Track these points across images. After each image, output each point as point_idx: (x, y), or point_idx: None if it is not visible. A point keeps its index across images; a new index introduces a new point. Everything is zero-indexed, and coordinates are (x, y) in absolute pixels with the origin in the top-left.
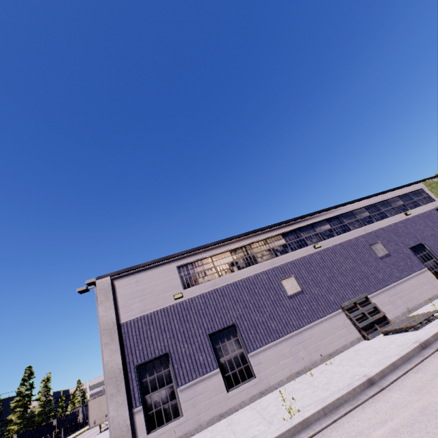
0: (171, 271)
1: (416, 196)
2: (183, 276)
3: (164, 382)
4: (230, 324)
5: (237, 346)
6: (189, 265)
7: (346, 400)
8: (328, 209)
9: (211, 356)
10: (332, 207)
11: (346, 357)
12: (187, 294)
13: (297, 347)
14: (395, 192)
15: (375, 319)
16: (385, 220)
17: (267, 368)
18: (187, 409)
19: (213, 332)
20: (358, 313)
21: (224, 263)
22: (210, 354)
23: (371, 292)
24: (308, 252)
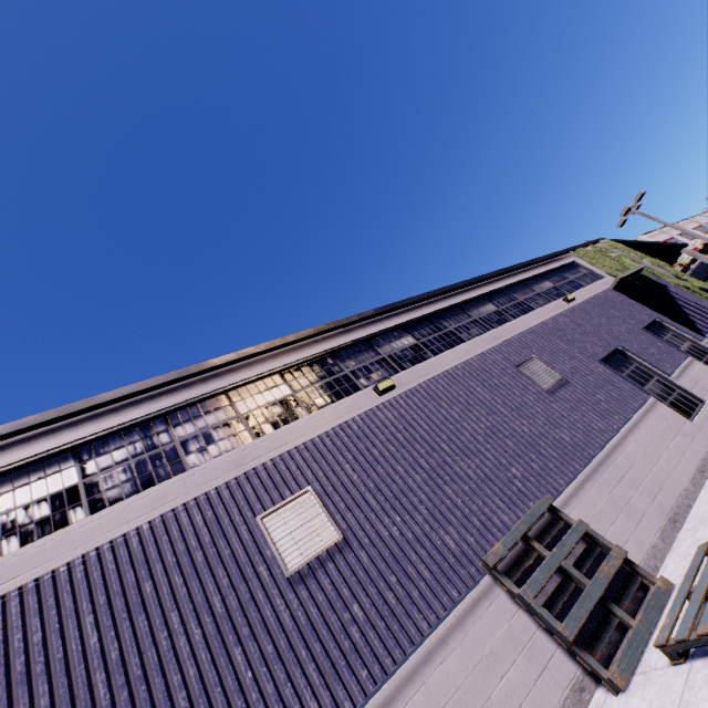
0: None
1: (570, 273)
2: None
3: None
4: None
5: None
6: None
7: None
8: (404, 303)
9: None
10: (413, 297)
11: None
12: None
13: None
14: (532, 268)
15: (605, 583)
16: (532, 313)
17: None
18: None
19: None
20: (545, 574)
21: (32, 501)
22: None
23: (560, 488)
24: (362, 408)
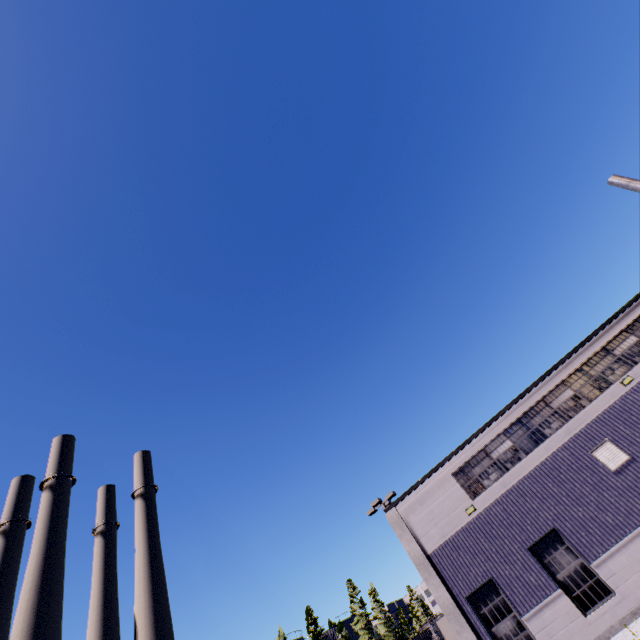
0: (448, 482)
1: None
2: (464, 484)
3: (503, 611)
4: (548, 531)
5: (570, 556)
6: (465, 468)
7: None
8: (620, 313)
9: (543, 575)
10: (625, 305)
11: None
12: (478, 505)
13: None
14: None
15: None
16: None
17: (627, 579)
18: None
19: (531, 544)
20: None
21: (504, 452)
22: (540, 573)
23: None
24: (617, 395)
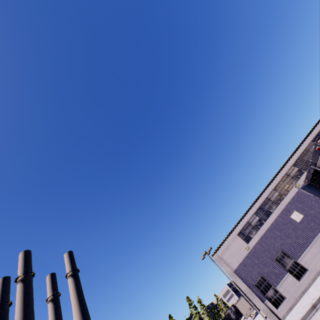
0: (236, 238)
1: None
2: (243, 238)
3: (268, 287)
4: (279, 250)
5: (289, 259)
6: (241, 231)
7: None
8: (289, 159)
9: (281, 268)
10: (291, 155)
11: None
12: (250, 245)
13: None
14: None
15: None
16: None
17: (311, 263)
18: (286, 294)
19: (274, 257)
20: None
21: (256, 222)
22: (279, 268)
23: None
24: (294, 192)
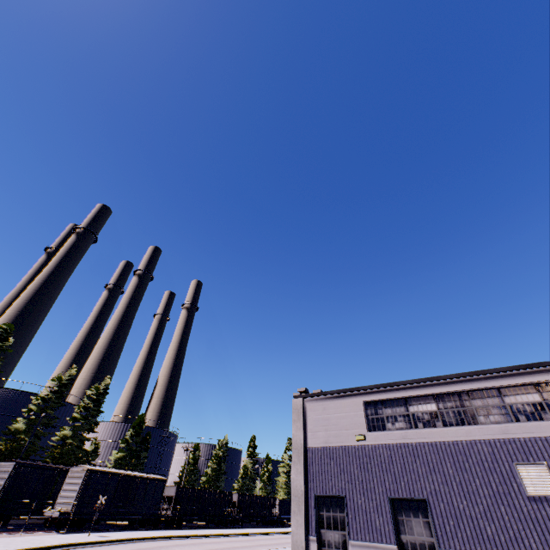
0: (356, 406)
1: None
2: (370, 415)
3: (338, 525)
4: (418, 497)
5: (425, 531)
6: (378, 403)
7: None
8: None
9: (389, 526)
10: None
11: None
12: (370, 438)
13: None
14: None
15: None
16: None
17: None
18: None
19: (395, 497)
20: None
21: (423, 411)
22: (388, 523)
23: None
24: None
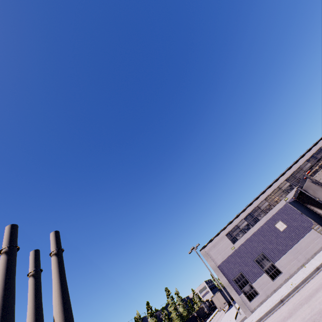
0: (224, 238)
1: None
2: (230, 238)
3: (246, 283)
4: (260, 253)
5: (268, 261)
6: (230, 232)
7: (309, 277)
8: (284, 174)
9: (259, 269)
10: (285, 171)
11: (319, 254)
12: (235, 246)
13: (296, 254)
14: None
15: None
16: None
17: (286, 267)
18: (260, 291)
19: (254, 258)
20: (321, 229)
21: (244, 226)
22: (258, 268)
23: None
24: (283, 204)
